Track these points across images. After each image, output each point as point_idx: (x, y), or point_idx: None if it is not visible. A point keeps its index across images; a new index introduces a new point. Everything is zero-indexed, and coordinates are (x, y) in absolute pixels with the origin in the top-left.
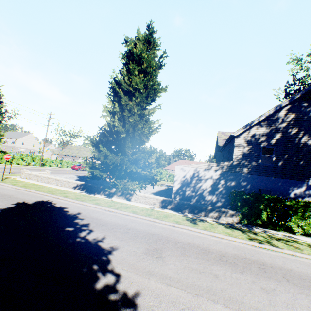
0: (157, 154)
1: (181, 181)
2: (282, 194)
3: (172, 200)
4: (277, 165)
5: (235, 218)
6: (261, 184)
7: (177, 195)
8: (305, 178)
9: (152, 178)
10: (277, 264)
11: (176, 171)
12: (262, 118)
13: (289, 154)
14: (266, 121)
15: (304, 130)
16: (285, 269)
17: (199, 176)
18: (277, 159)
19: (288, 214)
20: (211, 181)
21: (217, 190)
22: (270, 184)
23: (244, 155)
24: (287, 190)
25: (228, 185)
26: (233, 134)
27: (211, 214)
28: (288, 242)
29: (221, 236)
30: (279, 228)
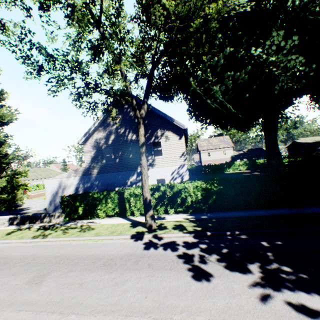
0: (7, 177)
1: (51, 193)
2: (123, 184)
3: (16, 217)
4: (116, 162)
5: (61, 218)
6: (108, 180)
7: (51, 205)
8: (135, 167)
9: (10, 199)
10: (9, 254)
11: (46, 185)
12: (96, 124)
13: (122, 151)
14: (103, 126)
15: (129, 129)
16: (6, 257)
17: (64, 185)
18: (115, 157)
19: (98, 204)
20: (73, 186)
21: (79, 193)
22: (114, 179)
23: (92, 158)
24: (126, 180)
25: (86, 187)
26: (78, 143)
27: (45, 219)
28: (72, 229)
29: (9, 241)
30: (91, 216)
